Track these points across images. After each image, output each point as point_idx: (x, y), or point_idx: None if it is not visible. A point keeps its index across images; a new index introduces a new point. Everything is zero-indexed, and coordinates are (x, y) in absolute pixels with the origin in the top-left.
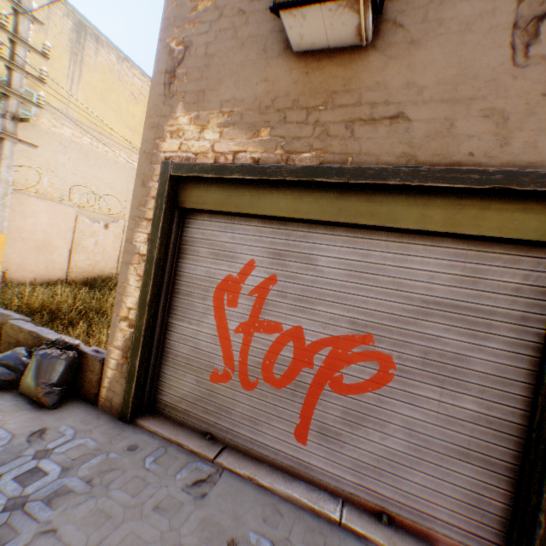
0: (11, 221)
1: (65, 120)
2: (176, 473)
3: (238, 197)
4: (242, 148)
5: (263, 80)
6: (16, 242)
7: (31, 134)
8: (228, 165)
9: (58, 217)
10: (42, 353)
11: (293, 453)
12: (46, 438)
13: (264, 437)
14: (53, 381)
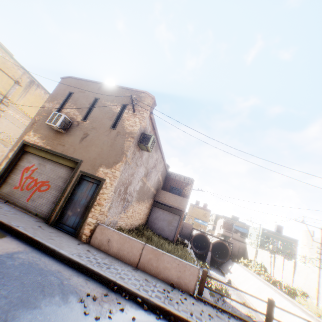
0: None
1: (11, 108)
2: None
3: (36, 151)
4: (40, 142)
5: (49, 132)
6: None
7: None
8: (36, 144)
9: None
10: None
11: (25, 204)
12: None
13: (21, 201)
14: None
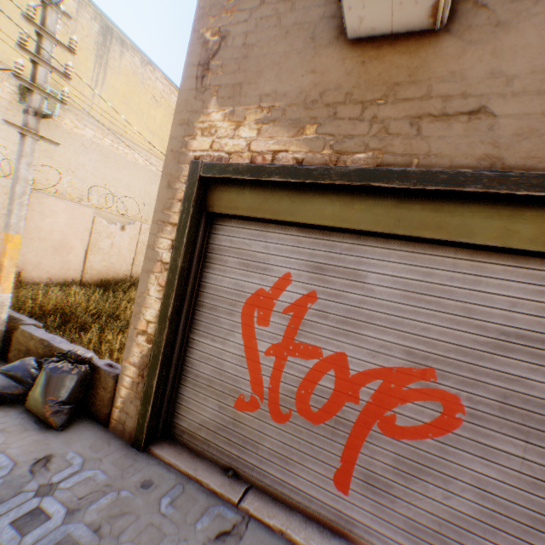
0: (29, 220)
1: (87, 121)
2: (196, 521)
3: (275, 202)
4: (283, 147)
5: (310, 71)
6: (33, 242)
7: (54, 134)
8: (266, 165)
9: (76, 217)
10: (51, 367)
11: (332, 502)
12: (51, 467)
13: (297, 479)
14: (62, 399)
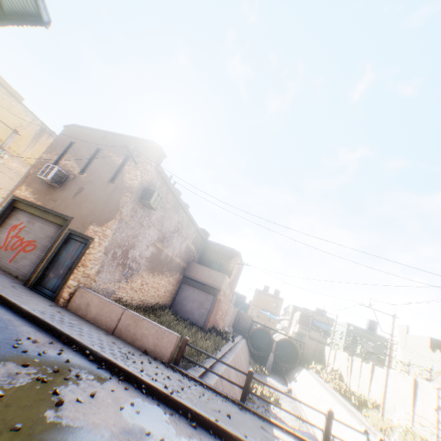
0: None
1: (17, 160)
2: None
3: (27, 207)
4: (32, 197)
5: (43, 186)
6: None
7: None
8: (27, 200)
9: None
10: None
11: (8, 265)
12: None
13: (3, 262)
14: None
